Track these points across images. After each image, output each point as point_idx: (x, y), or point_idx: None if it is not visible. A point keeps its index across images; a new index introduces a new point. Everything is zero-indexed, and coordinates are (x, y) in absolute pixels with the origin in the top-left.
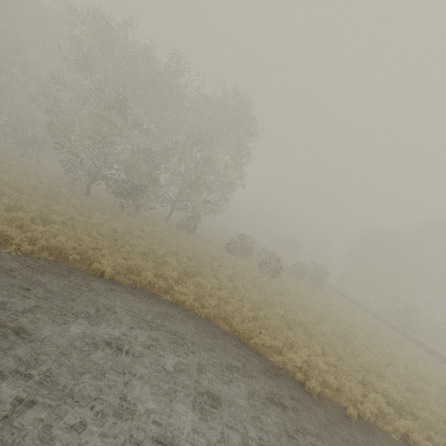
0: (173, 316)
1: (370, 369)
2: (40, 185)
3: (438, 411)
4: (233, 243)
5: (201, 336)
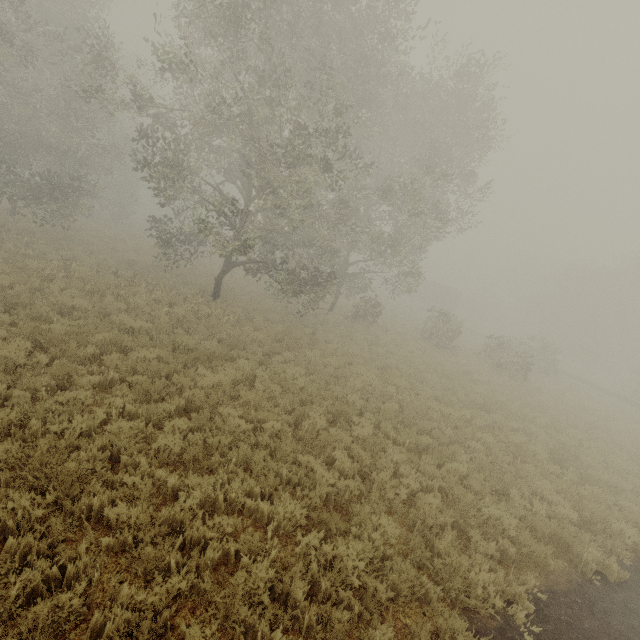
0: None
1: None
2: (175, 312)
3: None
4: (441, 333)
5: None
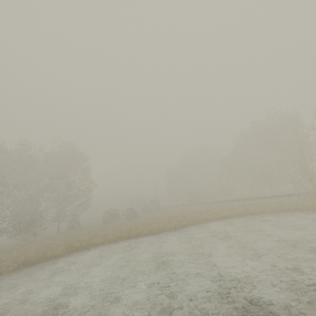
0: (97, 248)
1: (174, 218)
2: None
3: (194, 215)
4: (106, 217)
5: (112, 245)
